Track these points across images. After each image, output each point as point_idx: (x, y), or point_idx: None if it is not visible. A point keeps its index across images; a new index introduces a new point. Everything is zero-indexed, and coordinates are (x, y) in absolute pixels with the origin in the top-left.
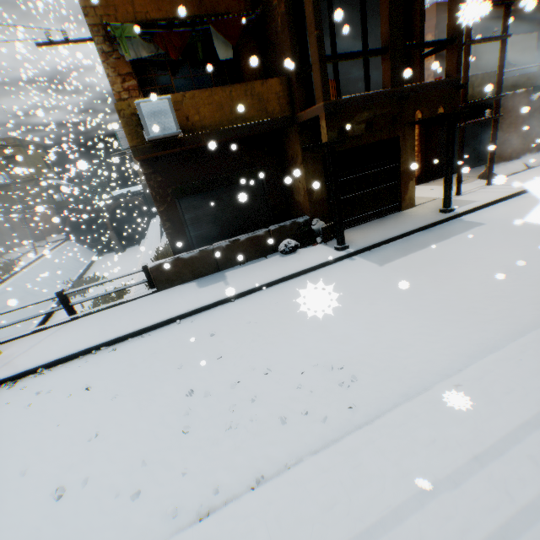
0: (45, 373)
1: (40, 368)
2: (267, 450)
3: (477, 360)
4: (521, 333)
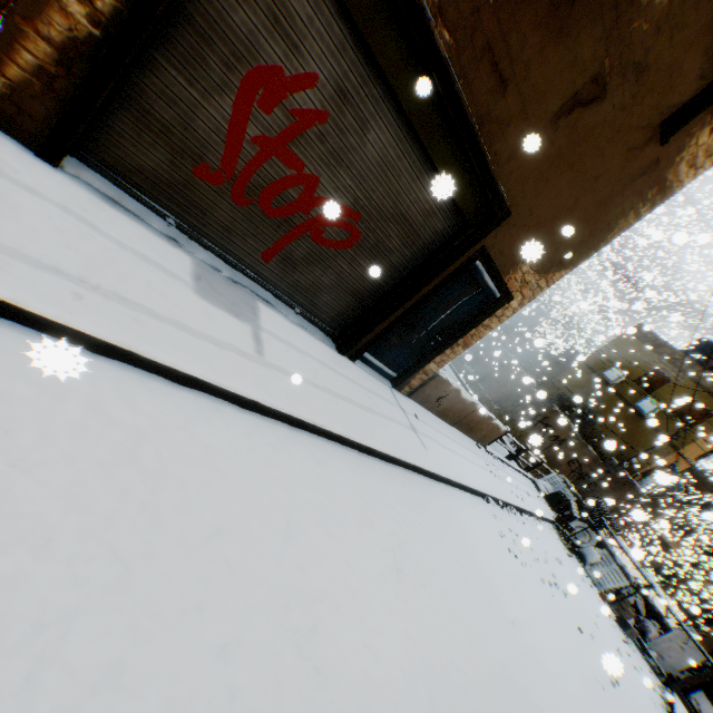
0: (662, 704)
1: (671, 710)
2: (513, 523)
3: (450, 491)
4: (426, 483)
